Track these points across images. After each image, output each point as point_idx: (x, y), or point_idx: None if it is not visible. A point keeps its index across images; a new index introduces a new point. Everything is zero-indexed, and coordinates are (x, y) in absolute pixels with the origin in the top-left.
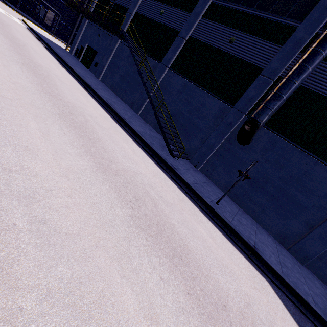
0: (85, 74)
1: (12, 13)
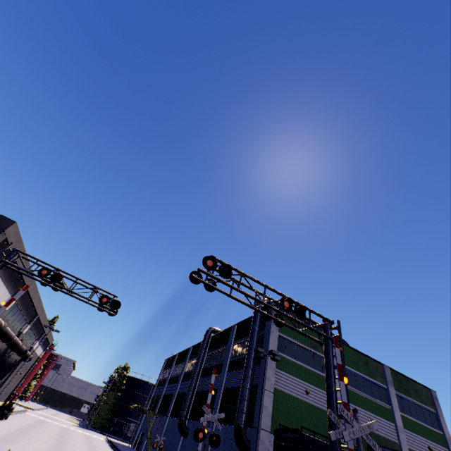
0: (127, 450)
1: (102, 436)
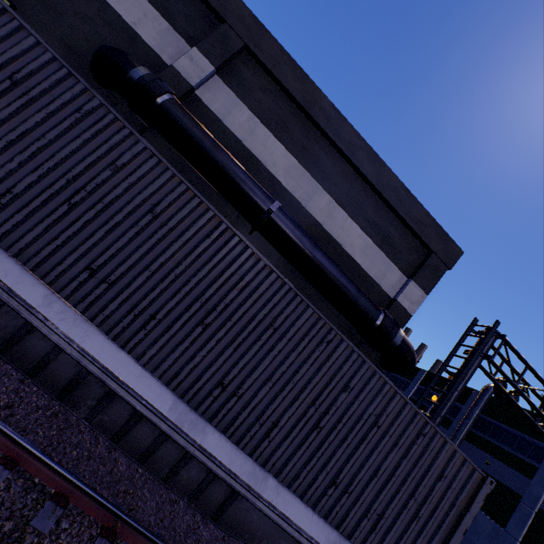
0: None
1: None
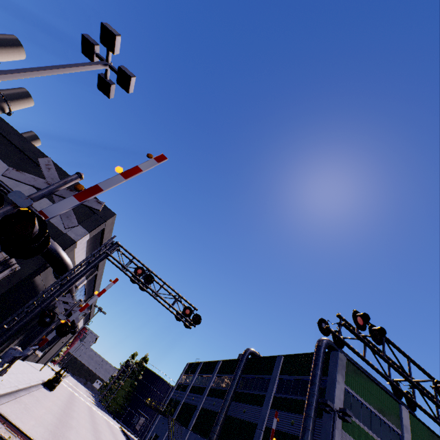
0: None
1: (116, 423)
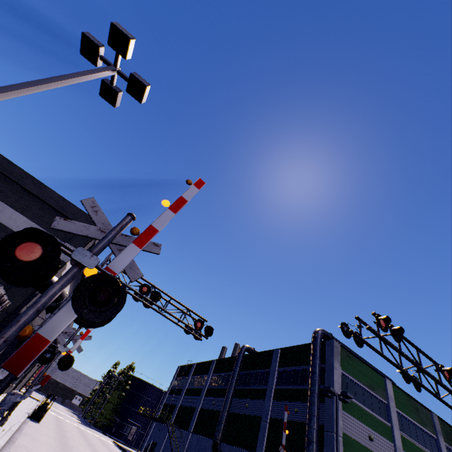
0: None
1: (108, 438)
